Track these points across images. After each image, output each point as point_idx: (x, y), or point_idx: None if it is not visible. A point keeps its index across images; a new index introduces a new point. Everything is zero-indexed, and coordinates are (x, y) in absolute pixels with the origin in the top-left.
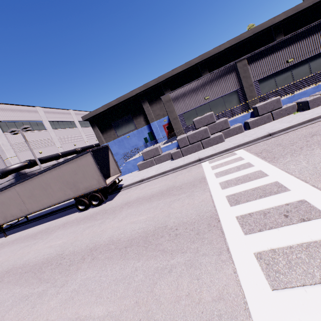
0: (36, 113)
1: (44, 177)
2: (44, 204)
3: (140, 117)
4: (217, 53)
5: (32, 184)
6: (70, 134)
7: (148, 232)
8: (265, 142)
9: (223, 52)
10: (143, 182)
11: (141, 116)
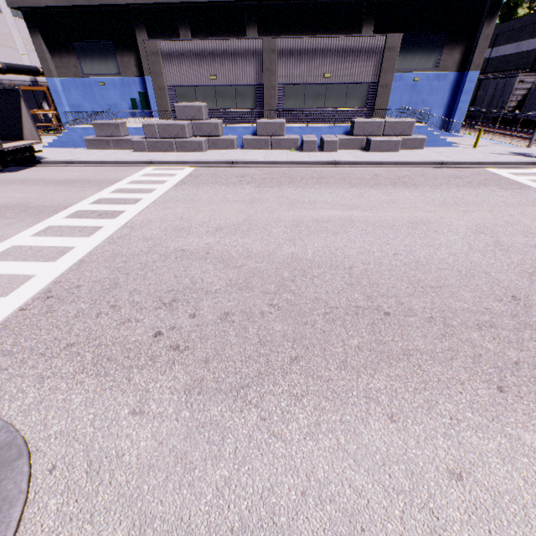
0: None
1: None
2: None
3: (130, 56)
4: (280, 1)
5: None
6: None
7: (8, 205)
8: (219, 168)
9: (289, 3)
10: (70, 165)
11: (132, 55)
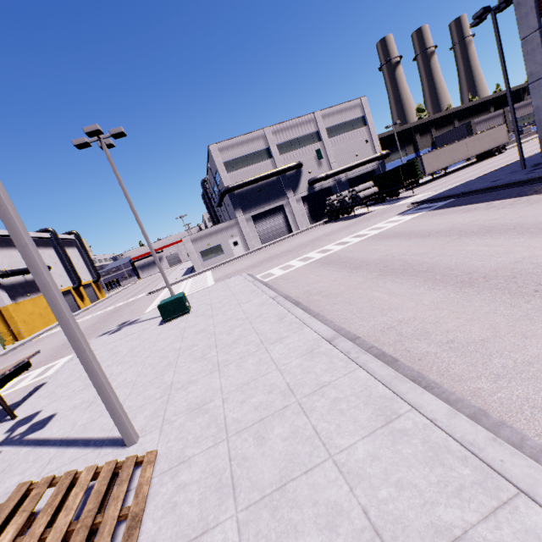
0: None
1: (482, 135)
2: (478, 151)
3: (410, 146)
4: (462, 109)
5: (475, 139)
6: None
7: None
8: None
9: (464, 109)
10: (505, 151)
11: (411, 145)
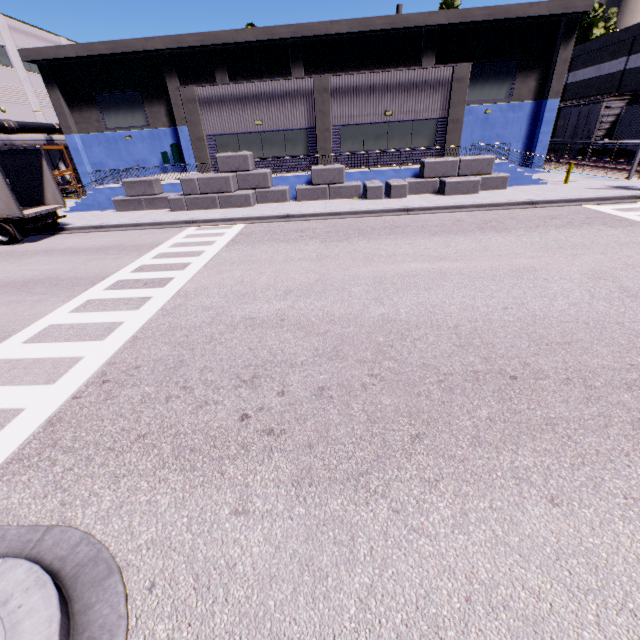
0: None
1: None
2: None
3: (160, 105)
4: (327, 36)
5: None
6: None
7: (36, 279)
8: (273, 224)
9: (338, 38)
10: (99, 231)
11: (162, 104)
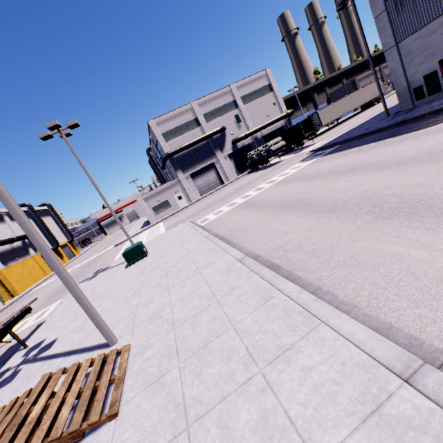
0: None
1: (363, 90)
2: (361, 103)
3: (310, 103)
4: (347, 69)
5: (358, 93)
6: None
7: None
8: None
9: (350, 69)
10: None
11: (311, 103)
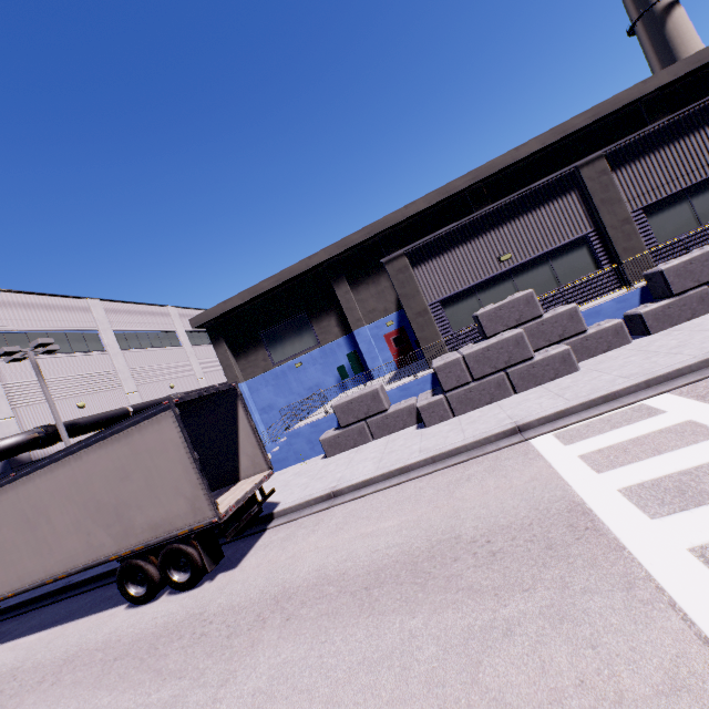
0: (87, 312)
1: (32, 486)
2: (25, 575)
3: (329, 317)
4: (512, 166)
5: None
6: (163, 361)
7: None
8: None
9: (526, 162)
10: (337, 502)
11: (331, 315)
